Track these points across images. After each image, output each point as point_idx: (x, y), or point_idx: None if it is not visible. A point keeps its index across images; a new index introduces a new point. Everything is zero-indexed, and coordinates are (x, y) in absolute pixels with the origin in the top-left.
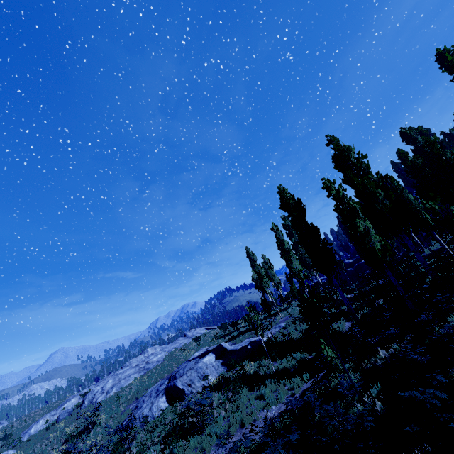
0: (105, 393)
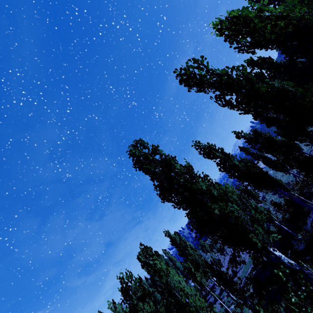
0: None
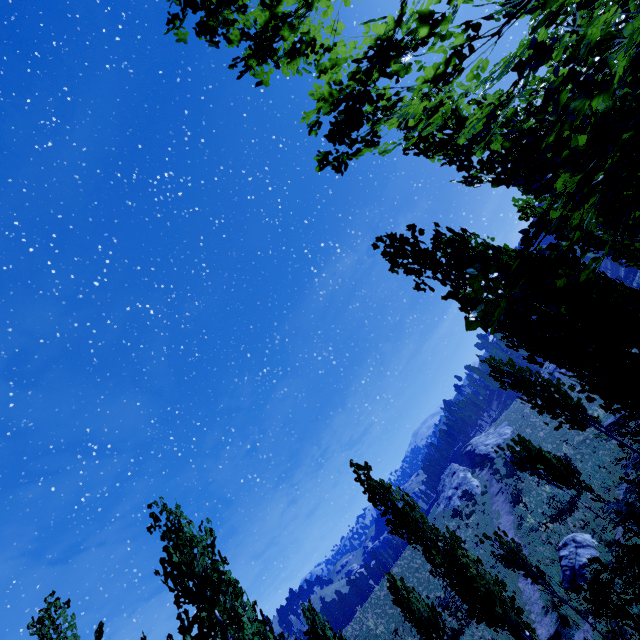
0: (501, 437)
